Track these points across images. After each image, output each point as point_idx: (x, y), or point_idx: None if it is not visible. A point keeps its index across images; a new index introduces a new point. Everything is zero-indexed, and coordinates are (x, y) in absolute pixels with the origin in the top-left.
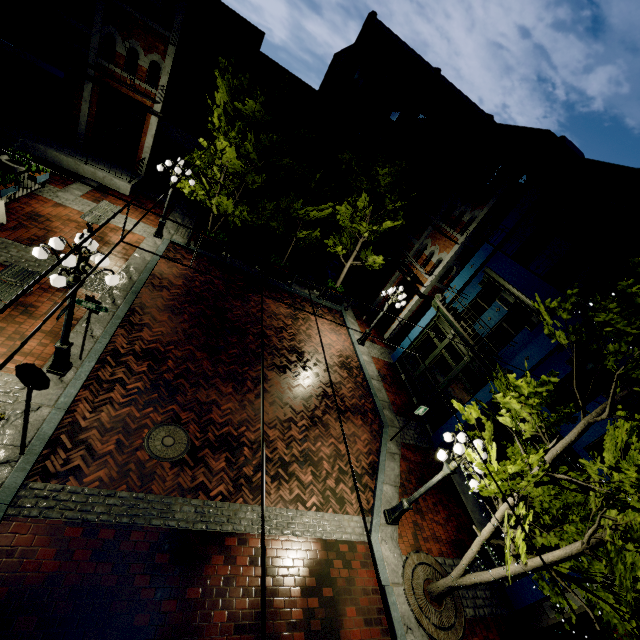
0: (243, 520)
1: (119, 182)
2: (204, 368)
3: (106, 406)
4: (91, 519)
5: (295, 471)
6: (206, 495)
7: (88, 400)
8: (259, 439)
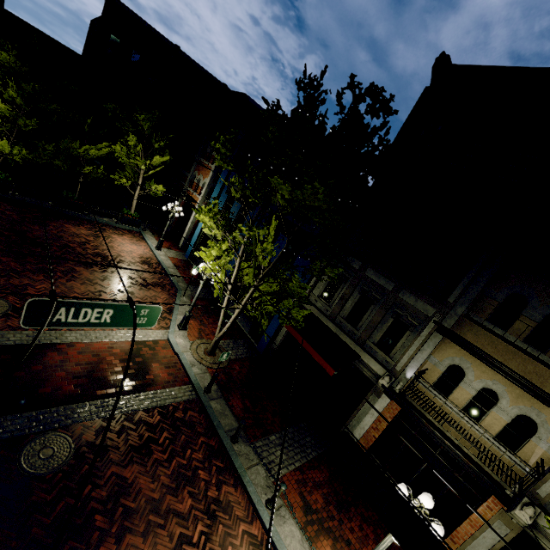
0: (69, 337)
1: None
2: (12, 267)
3: None
4: None
5: None
6: (35, 329)
7: None
8: None
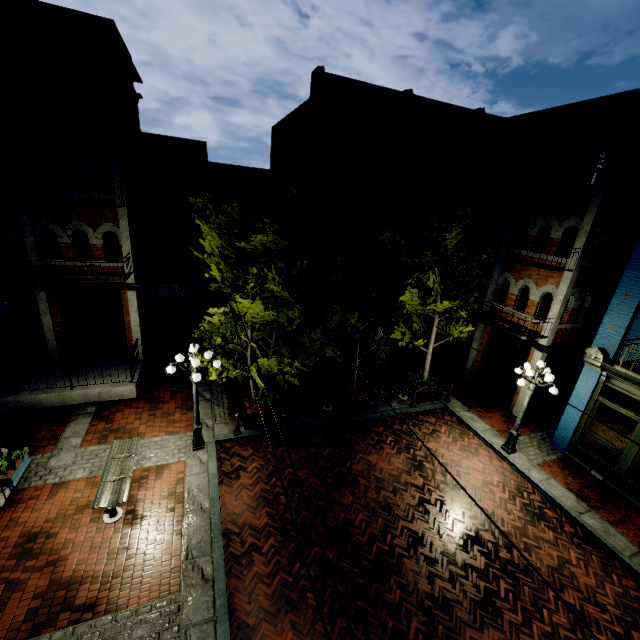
0: None
1: (119, 389)
2: None
3: None
4: None
5: None
6: None
7: None
8: None
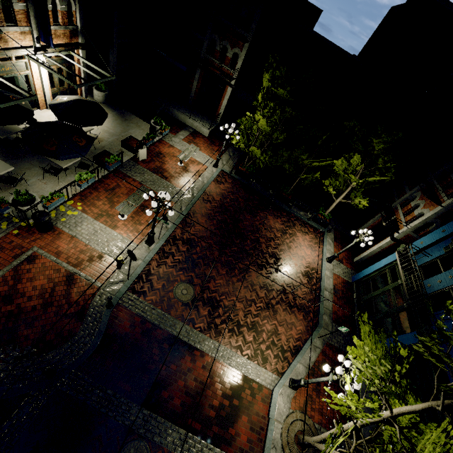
0: (206, 345)
1: (203, 129)
2: (214, 256)
3: (163, 265)
4: (144, 316)
5: (244, 331)
6: (193, 325)
7: (157, 260)
8: (230, 306)
